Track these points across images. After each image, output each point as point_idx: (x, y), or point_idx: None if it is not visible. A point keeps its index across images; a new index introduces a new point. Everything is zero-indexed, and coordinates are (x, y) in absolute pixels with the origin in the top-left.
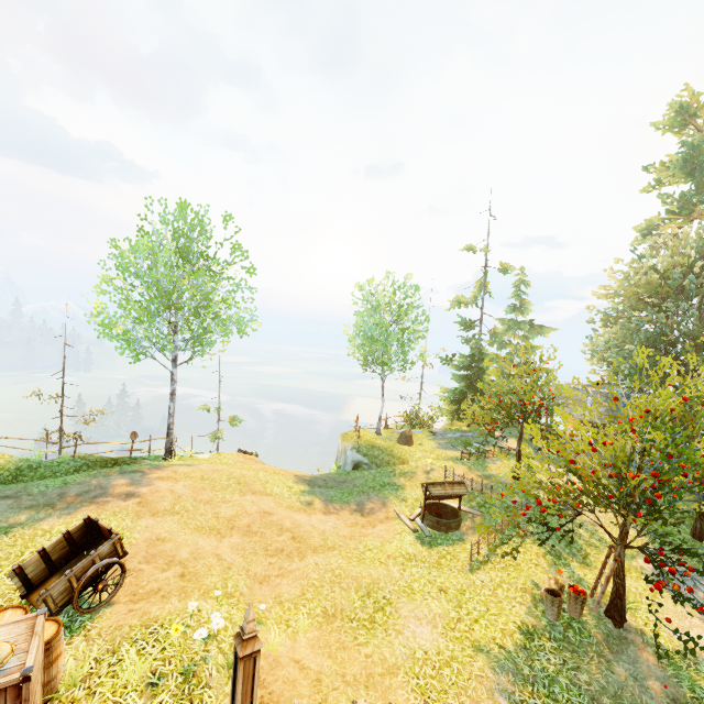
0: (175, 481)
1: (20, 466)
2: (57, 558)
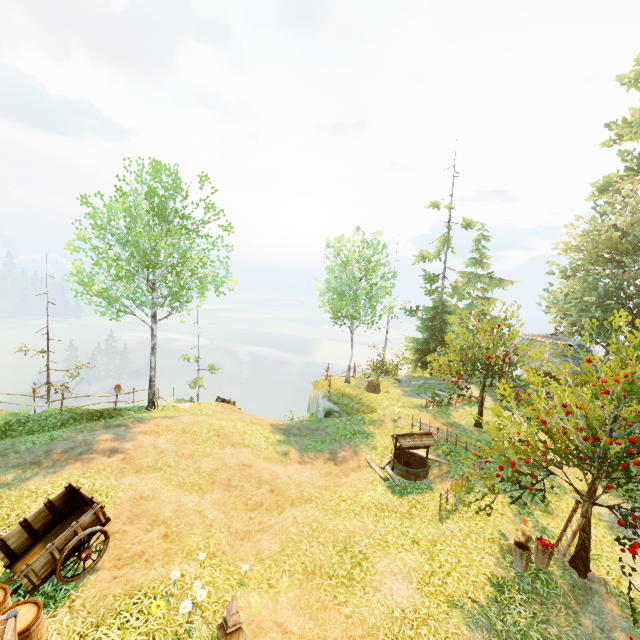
0: (157, 435)
1: (9, 421)
2: (40, 526)
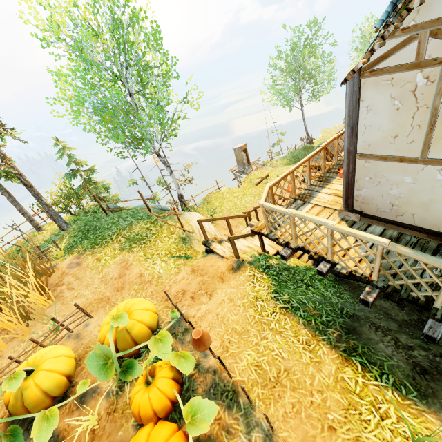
0: None
1: (291, 157)
2: None
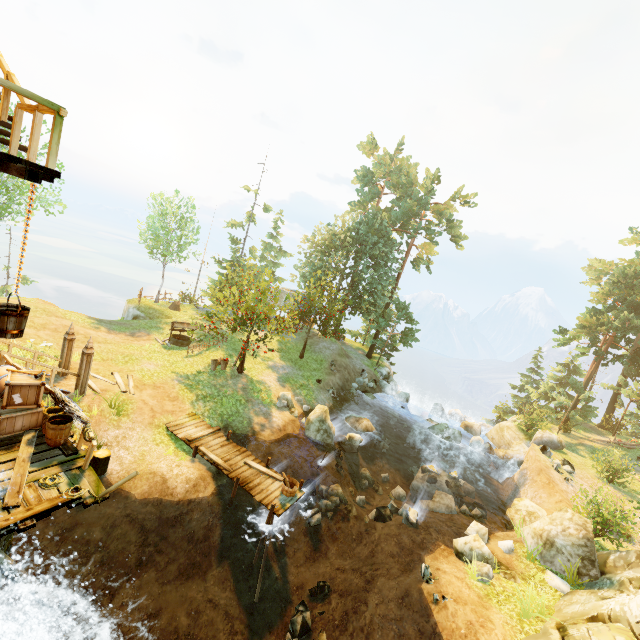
0: None
1: None
2: None
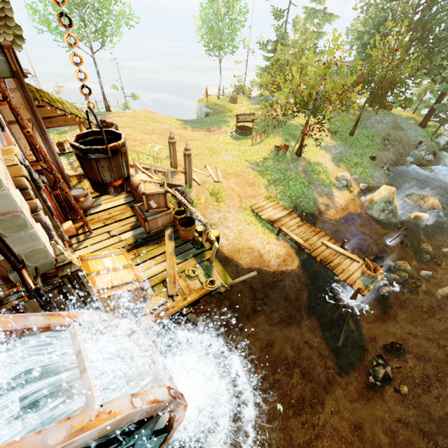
0: (121, 117)
1: None
2: None
